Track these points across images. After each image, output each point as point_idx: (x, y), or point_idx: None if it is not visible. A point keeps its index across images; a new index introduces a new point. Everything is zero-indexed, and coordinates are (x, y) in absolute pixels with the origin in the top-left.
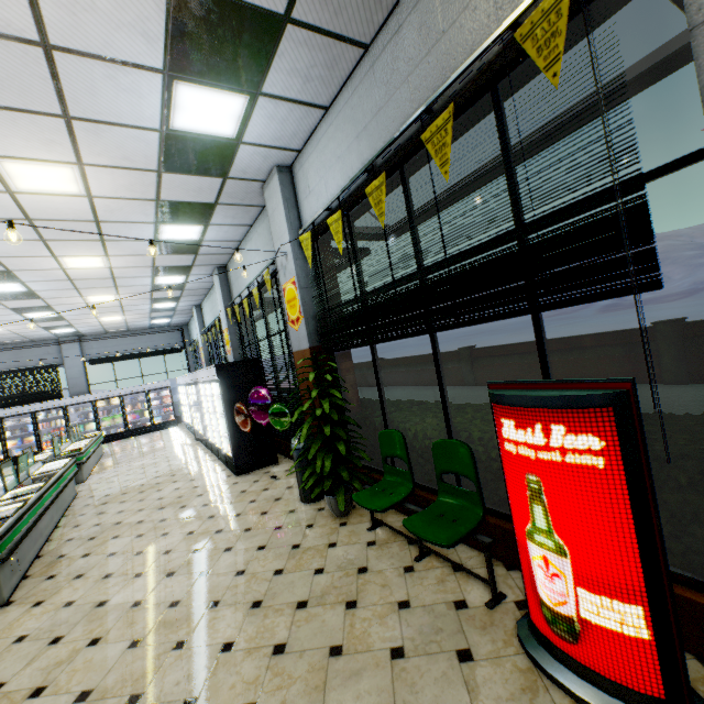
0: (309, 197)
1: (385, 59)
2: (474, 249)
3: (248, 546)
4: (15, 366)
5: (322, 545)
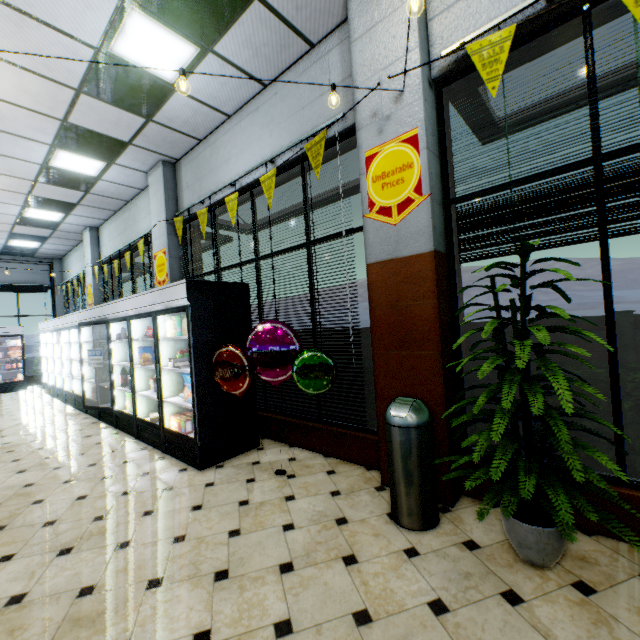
0: None
1: None
2: None
3: None
4: None
5: None
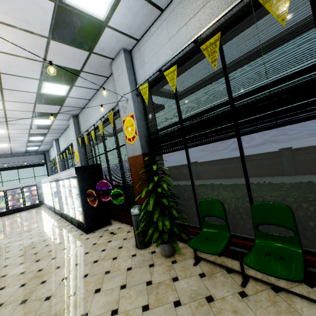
0: (144, 66)
1: None
2: (297, 72)
3: (112, 286)
4: None
5: (168, 279)
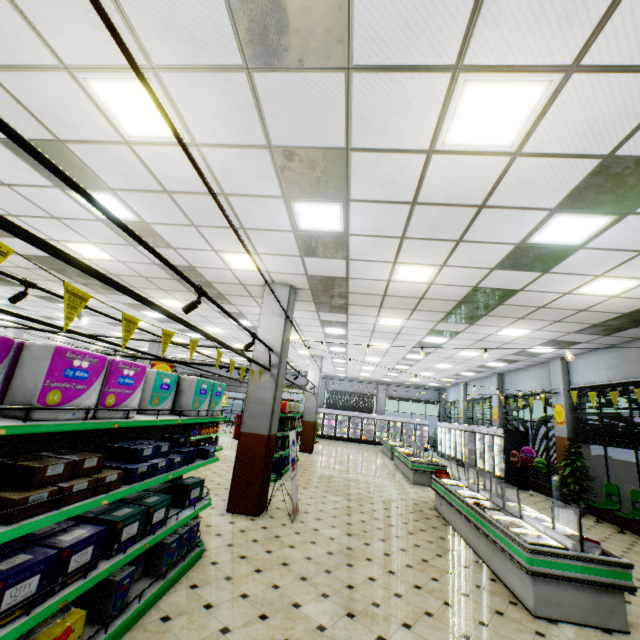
0: (576, 374)
1: (622, 353)
2: None
3: (533, 507)
4: (357, 391)
5: (571, 517)
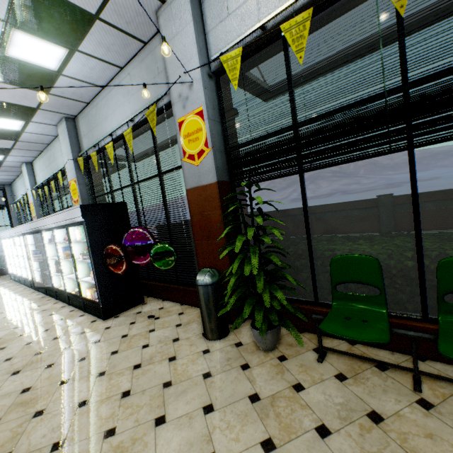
0: (227, 20)
1: None
2: None
3: (186, 409)
4: None
5: (286, 389)
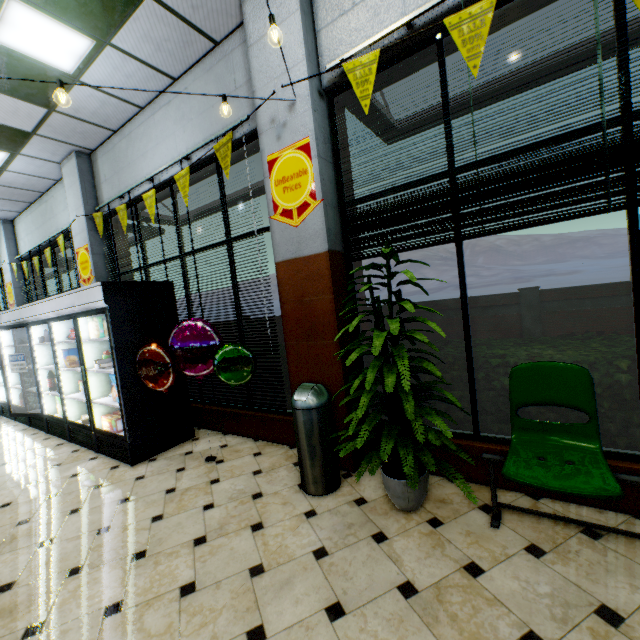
0: (351, 13)
1: None
2: None
3: (297, 614)
4: None
5: (455, 573)
